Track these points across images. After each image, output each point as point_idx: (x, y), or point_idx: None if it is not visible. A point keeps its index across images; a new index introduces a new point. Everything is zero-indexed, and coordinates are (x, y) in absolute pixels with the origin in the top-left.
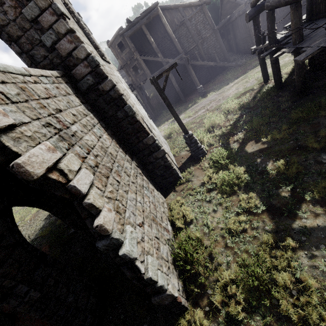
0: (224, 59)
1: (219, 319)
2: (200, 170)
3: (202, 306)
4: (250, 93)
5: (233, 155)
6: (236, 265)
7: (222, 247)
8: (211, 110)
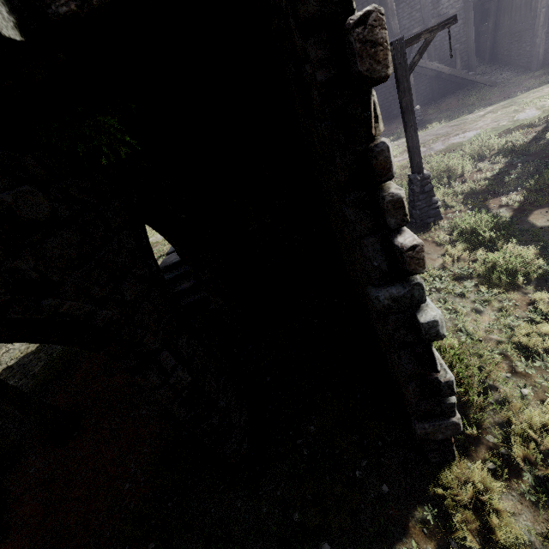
0: (466, 68)
1: (522, 486)
2: (432, 244)
3: (478, 460)
4: (524, 131)
5: (507, 225)
6: (543, 405)
7: (505, 371)
8: (441, 151)
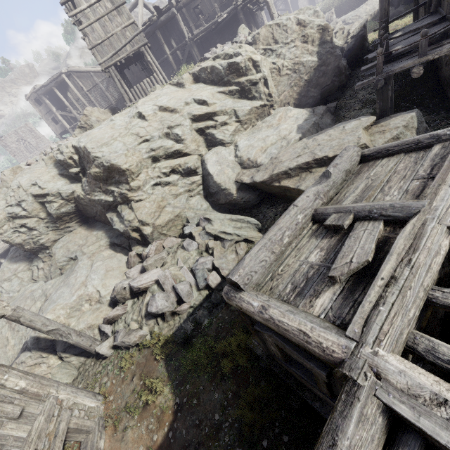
0: None
1: None
2: None
3: None
4: None
5: None
6: None
7: None
8: None
